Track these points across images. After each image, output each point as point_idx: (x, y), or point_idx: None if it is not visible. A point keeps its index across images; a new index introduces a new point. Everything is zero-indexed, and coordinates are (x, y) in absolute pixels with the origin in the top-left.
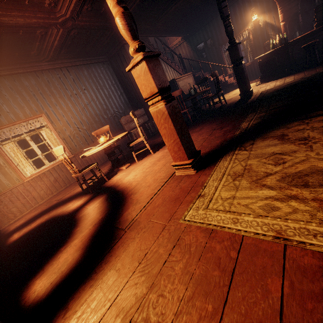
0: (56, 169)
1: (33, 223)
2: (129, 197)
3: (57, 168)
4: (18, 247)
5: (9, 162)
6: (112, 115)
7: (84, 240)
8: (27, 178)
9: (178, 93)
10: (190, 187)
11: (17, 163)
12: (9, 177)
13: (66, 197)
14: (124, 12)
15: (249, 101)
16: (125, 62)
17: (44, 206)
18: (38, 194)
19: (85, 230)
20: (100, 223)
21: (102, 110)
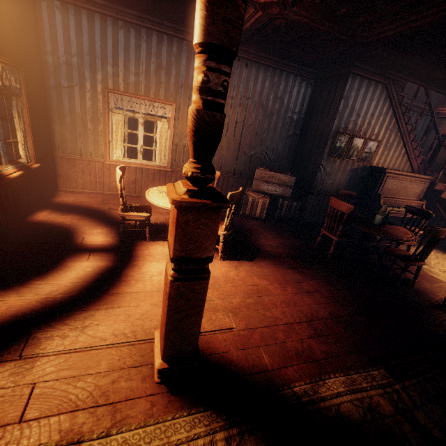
0: (144, 171)
1: (63, 216)
2: (101, 304)
3: (146, 171)
4: (18, 235)
5: (106, 134)
6: (256, 154)
7: (8, 310)
8: (110, 160)
9: (345, 207)
10: (111, 401)
11: (113, 140)
12: (96, 148)
13: (116, 212)
14: (200, 110)
15: (438, 330)
16: (332, 98)
17: (98, 201)
18: (110, 182)
19: (31, 295)
20: (42, 307)
21: (248, 140)
